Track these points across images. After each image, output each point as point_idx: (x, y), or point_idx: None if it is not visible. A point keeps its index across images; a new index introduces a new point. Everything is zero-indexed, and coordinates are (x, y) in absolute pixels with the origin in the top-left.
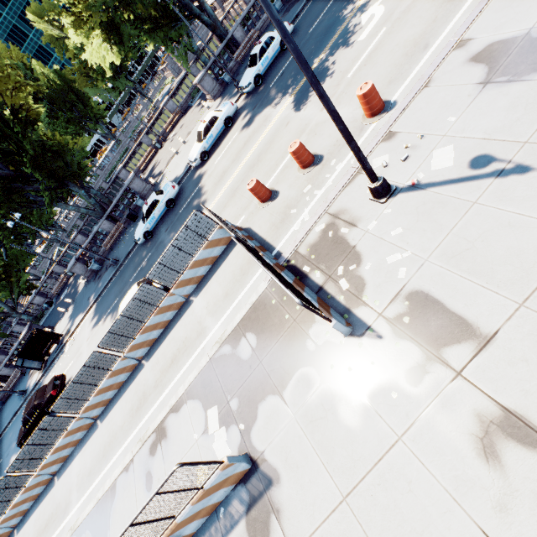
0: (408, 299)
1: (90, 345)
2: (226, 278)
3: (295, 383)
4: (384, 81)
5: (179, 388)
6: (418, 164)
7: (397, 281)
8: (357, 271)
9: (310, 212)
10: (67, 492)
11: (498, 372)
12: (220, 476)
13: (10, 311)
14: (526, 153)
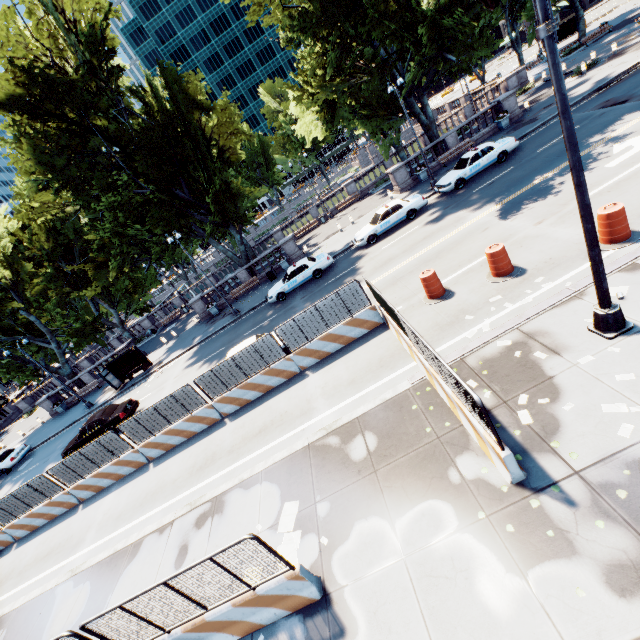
0: (629, 468)
1: (176, 383)
2: (357, 364)
3: (418, 515)
4: (635, 211)
5: (259, 464)
6: None
7: (614, 438)
8: (548, 407)
9: (493, 324)
10: (86, 527)
11: None
12: (281, 585)
13: (118, 323)
14: None
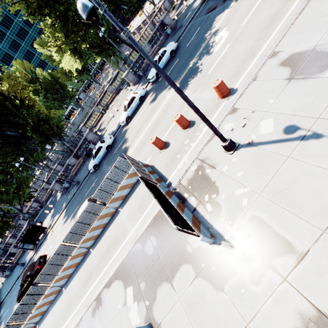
0: (249, 221)
1: (61, 235)
2: (139, 198)
3: (180, 274)
4: (230, 76)
5: (110, 271)
6: (251, 130)
7: (241, 208)
8: (216, 199)
9: (188, 157)
10: None
11: (312, 280)
12: None
13: (18, 212)
14: (319, 125)
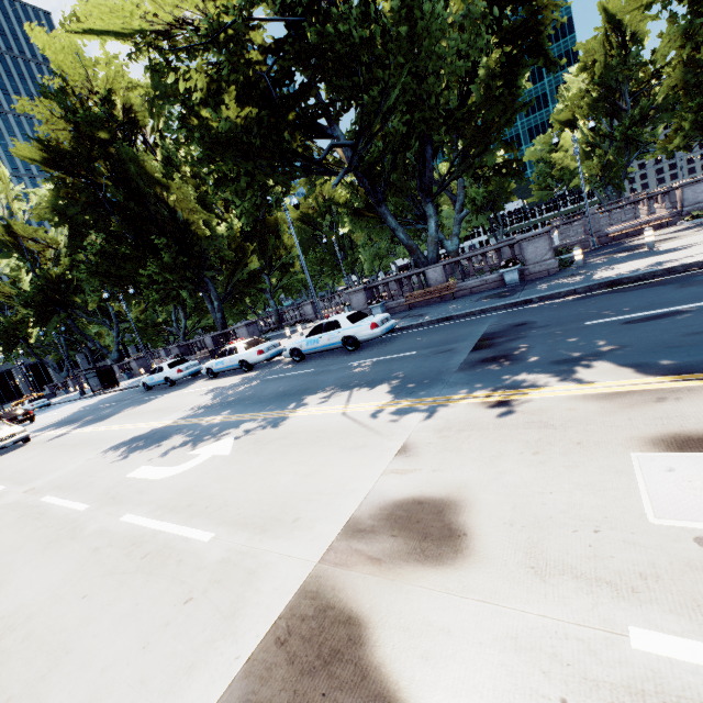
0: None
1: (56, 416)
2: None
3: None
4: None
5: None
6: None
7: None
8: None
9: None
10: None
11: None
12: None
13: (182, 333)
14: None
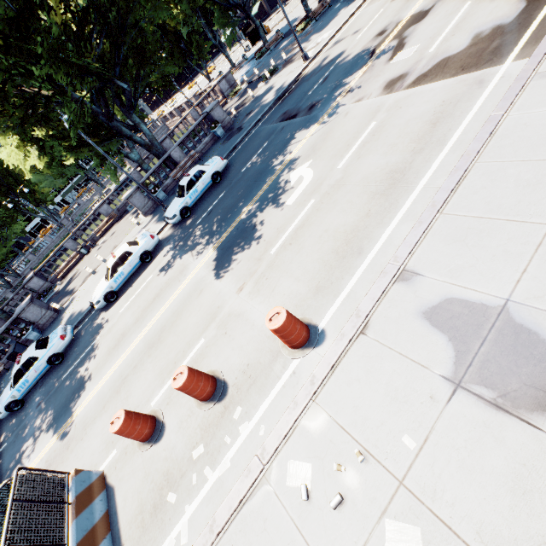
0: None
1: None
2: None
3: None
4: (311, 284)
5: None
6: (360, 540)
7: None
8: None
9: (192, 524)
10: None
11: None
12: None
13: None
14: None
